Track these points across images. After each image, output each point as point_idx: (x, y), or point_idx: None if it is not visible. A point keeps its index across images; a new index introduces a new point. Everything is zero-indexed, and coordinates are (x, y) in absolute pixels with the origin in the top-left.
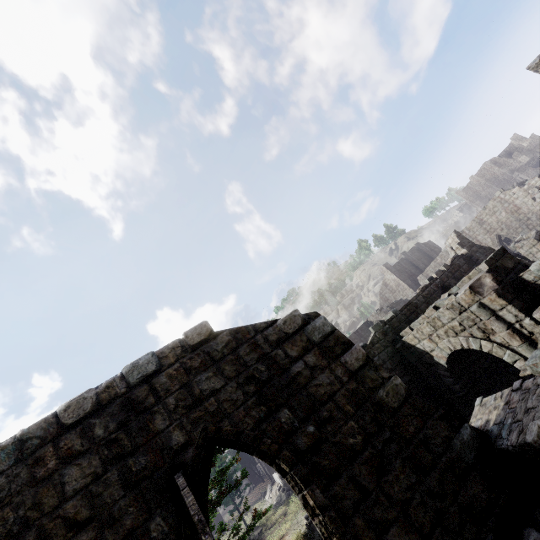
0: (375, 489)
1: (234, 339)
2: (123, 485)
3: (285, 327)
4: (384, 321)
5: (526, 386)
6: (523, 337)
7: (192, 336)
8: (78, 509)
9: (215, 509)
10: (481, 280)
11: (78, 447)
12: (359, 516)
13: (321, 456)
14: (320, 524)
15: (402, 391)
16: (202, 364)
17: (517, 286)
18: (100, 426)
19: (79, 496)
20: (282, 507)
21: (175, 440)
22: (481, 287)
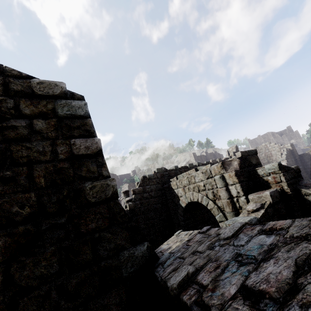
0: None
1: None
2: None
3: (36, 86)
4: (167, 169)
5: (210, 232)
6: (234, 208)
7: None
8: None
9: None
10: (232, 161)
11: None
12: None
13: None
14: None
15: (109, 191)
16: None
17: (250, 175)
18: None
19: None
20: None
21: None
22: (229, 165)
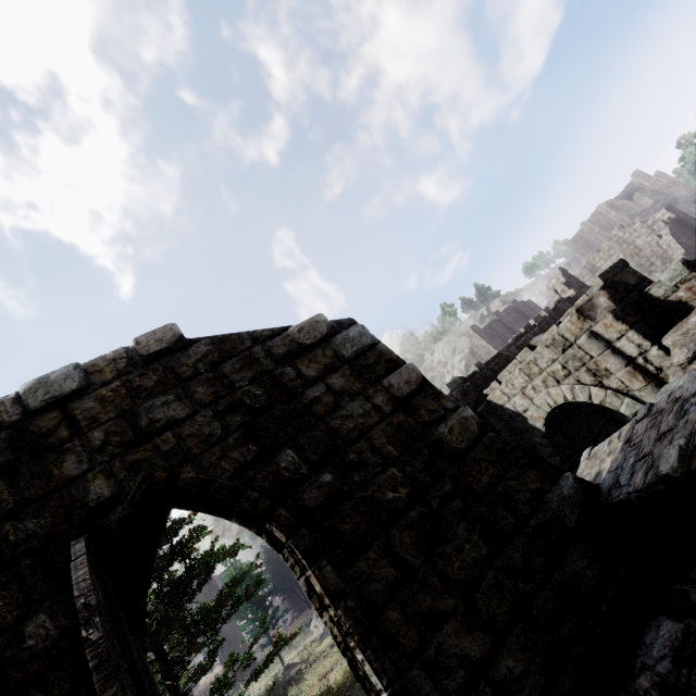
0: (424, 566)
1: (218, 350)
2: None
3: (301, 336)
4: (464, 378)
5: (657, 408)
6: (648, 376)
7: (148, 342)
8: None
9: (218, 632)
10: (593, 301)
11: None
12: (393, 607)
13: (339, 518)
14: (331, 622)
15: (473, 426)
16: (158, 384)
17: (641, 307)
18: None
19: None
20: (329, 637)
21: (95, 492)
22: (593, 309)
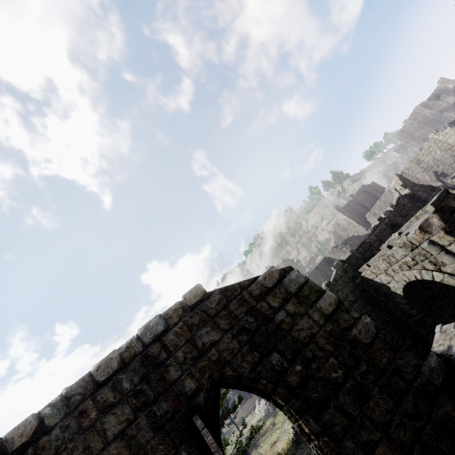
0: (360, 415)
1: (225, 297)
2: (152, 428)
3: (265, 282)
4: (343, 260)
5: None
6: None
7: (190, 298)
8: (119, 450)
9: None
10: (429, 220)
11: (111, 399)
12: (348, 439)
13: (310, 391)
14: (316, 447)
15: (372, 328)
16: (200, 321)
17: None
18: (127, 380)
19: (119, 439)
20: (270, 418)
21: (188, 386)
22: (429, 226)
